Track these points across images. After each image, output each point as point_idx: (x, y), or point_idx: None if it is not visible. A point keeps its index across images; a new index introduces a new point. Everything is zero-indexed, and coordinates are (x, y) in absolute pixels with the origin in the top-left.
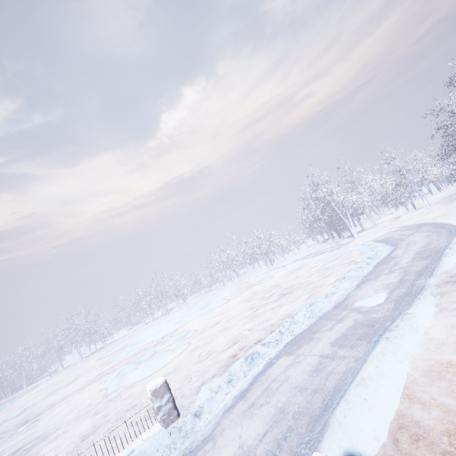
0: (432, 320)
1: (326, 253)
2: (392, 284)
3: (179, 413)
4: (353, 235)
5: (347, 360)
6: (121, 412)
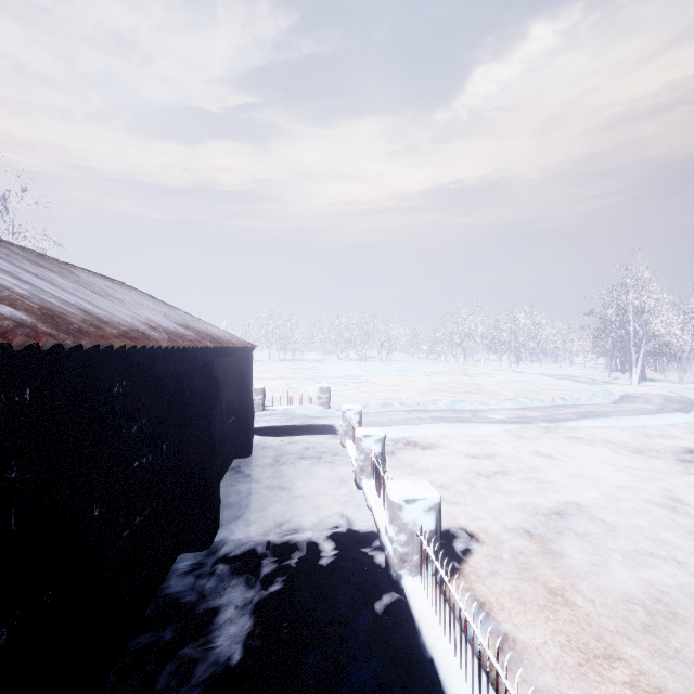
0: (491, 431)
1: (570, 381)
2: (523, 415)
3: (330, 408)
4: (632, 378)
5: (424, 422)
6: (298, 398)
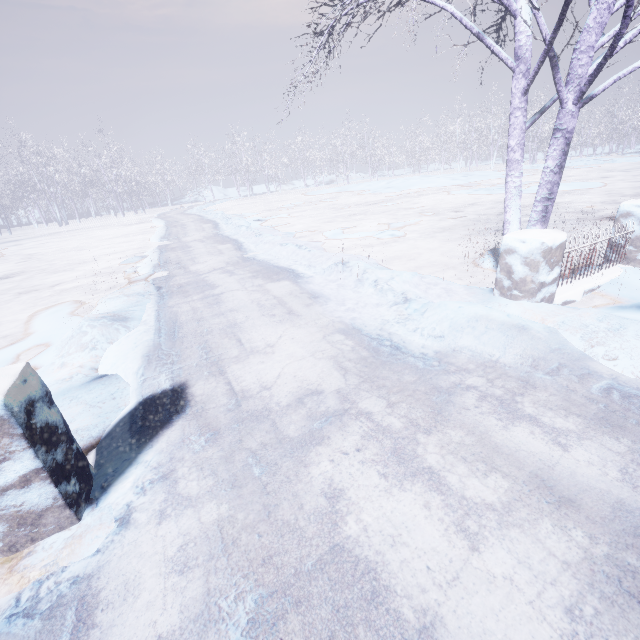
0: None
1: None
2: None
3: None
4: None
5: None
6: None
